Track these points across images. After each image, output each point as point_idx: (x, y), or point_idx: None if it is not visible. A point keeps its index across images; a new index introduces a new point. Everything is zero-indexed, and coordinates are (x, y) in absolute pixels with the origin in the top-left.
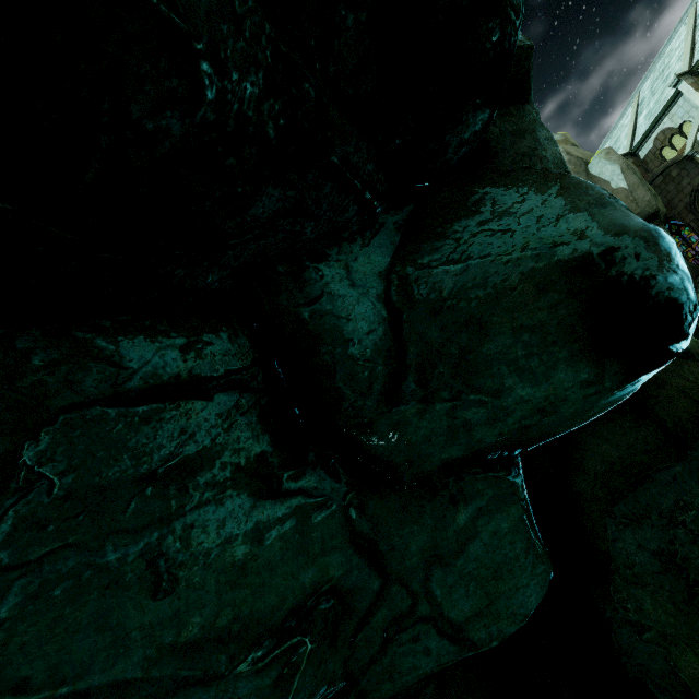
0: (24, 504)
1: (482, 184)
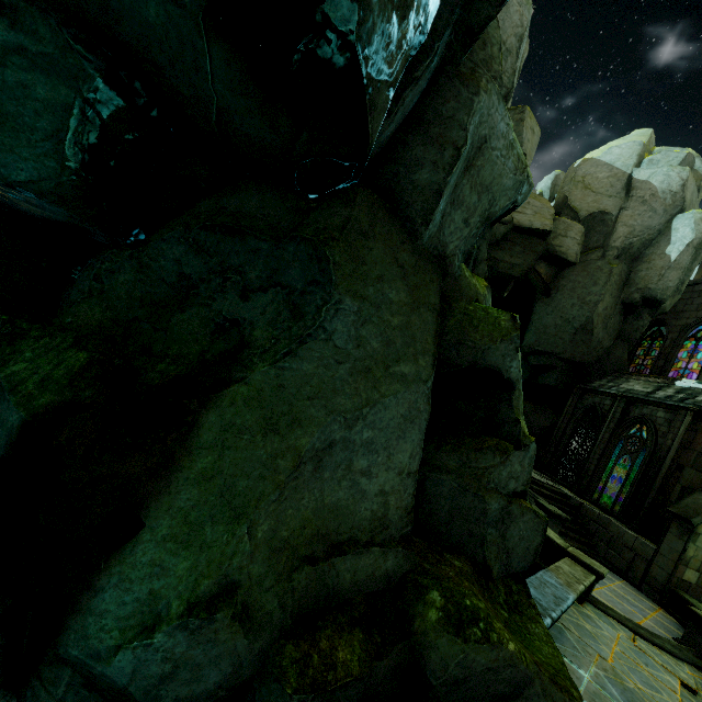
0: None
1: None
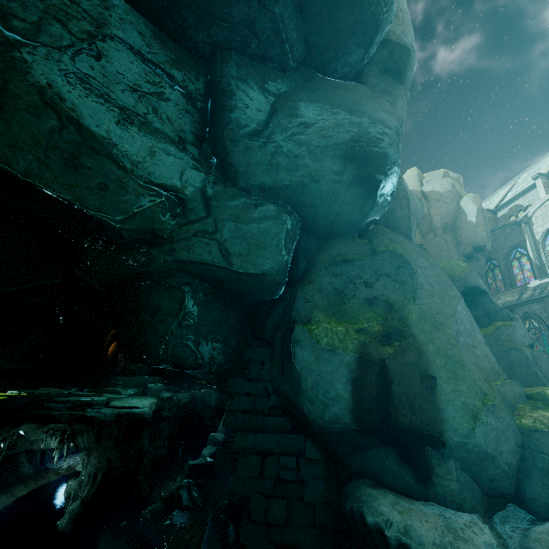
0: (89, 54)
1: (345, 84)
